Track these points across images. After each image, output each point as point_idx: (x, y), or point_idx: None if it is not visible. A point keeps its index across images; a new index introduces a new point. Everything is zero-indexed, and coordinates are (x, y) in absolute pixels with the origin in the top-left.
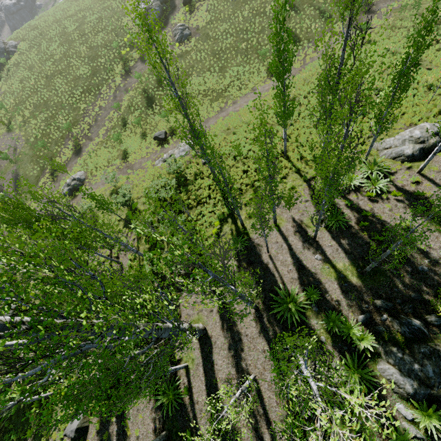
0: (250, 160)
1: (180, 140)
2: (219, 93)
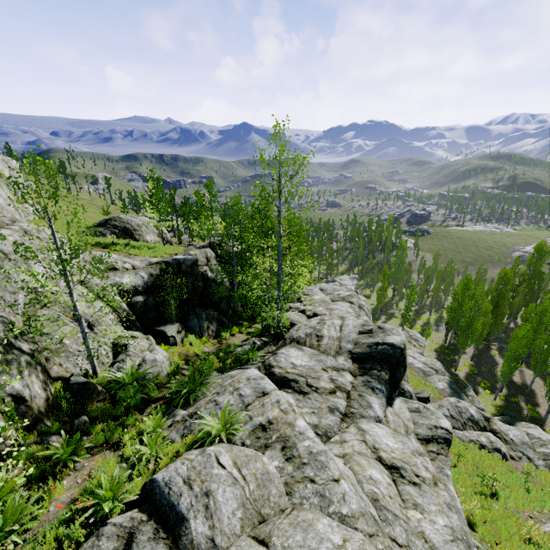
0: None
1: None
2: None
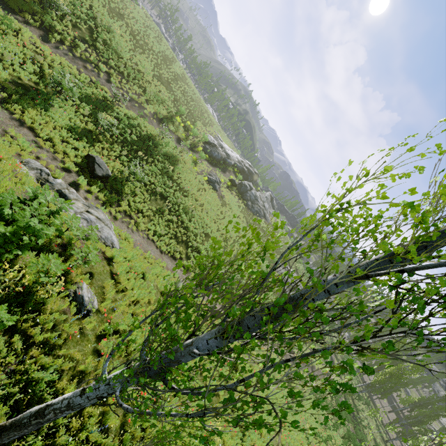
0: (137, 438)
1: (104, 205)
2: (187, 243)
